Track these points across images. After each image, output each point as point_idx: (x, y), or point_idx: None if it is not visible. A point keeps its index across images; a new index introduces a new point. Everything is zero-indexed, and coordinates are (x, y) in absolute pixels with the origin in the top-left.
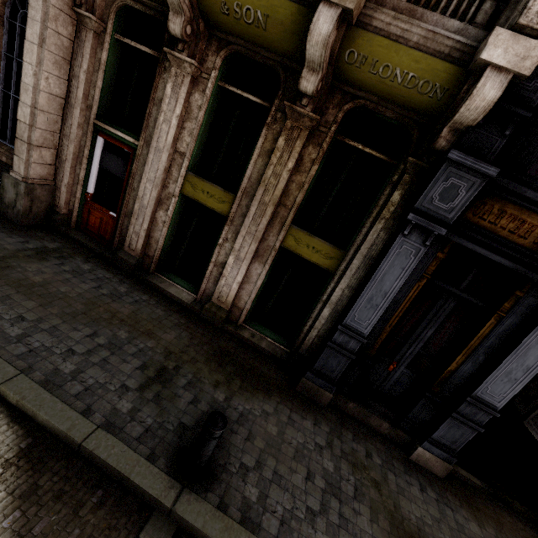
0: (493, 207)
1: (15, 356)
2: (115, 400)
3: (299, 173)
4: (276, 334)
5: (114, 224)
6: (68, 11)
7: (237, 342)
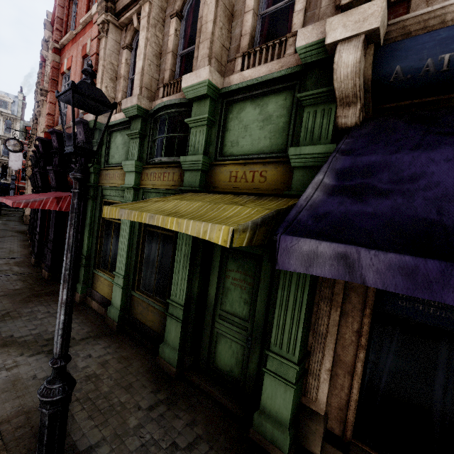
0: None
1: None
2: None
3: None
4: None
5: None
6: None
7: None
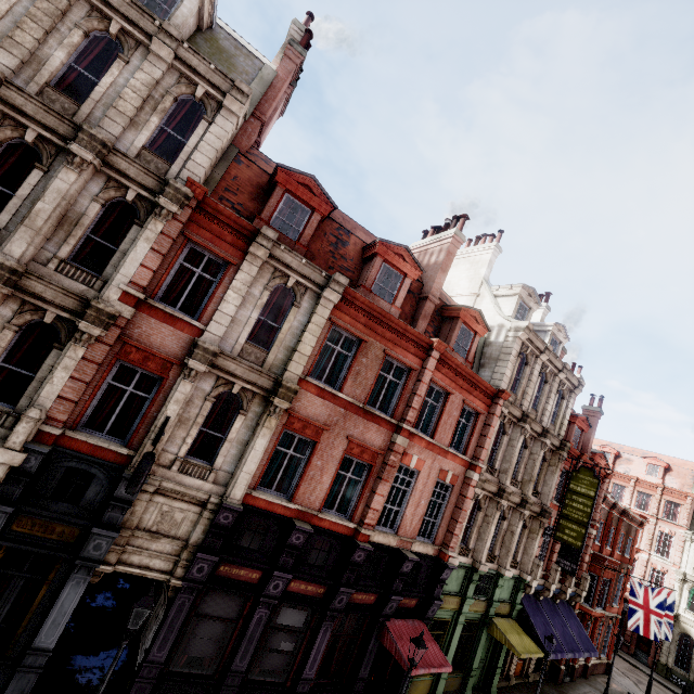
0: (28, 521)
1: None
2: None
3: None
4: None
5: None
6: None
7: None
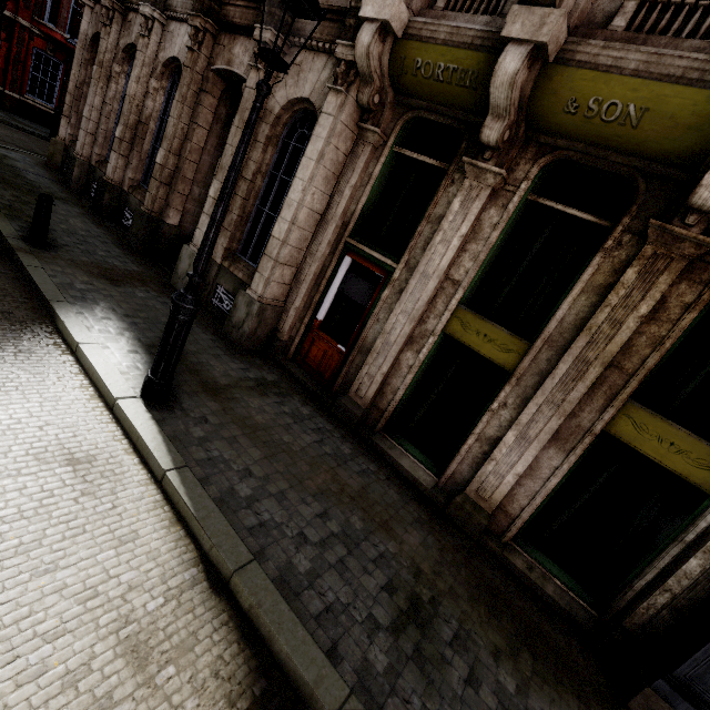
0: None
1: (246, 528)
2: (364, 642)
3: (656, 322)
4: (568, 575)
5: (340, 361)
6: (352, 127)
7: (505, 573)
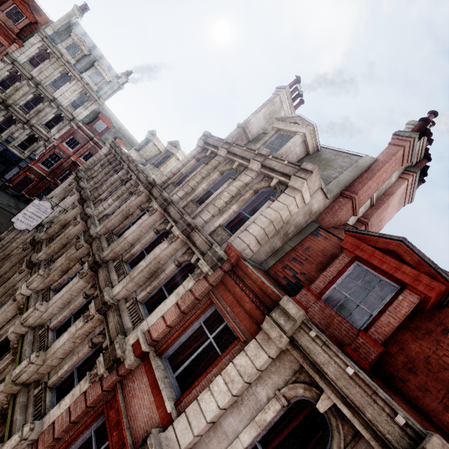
0: None
1: None
2: None
3: None
4: None
5: None
6: (17, 309)
7: None
